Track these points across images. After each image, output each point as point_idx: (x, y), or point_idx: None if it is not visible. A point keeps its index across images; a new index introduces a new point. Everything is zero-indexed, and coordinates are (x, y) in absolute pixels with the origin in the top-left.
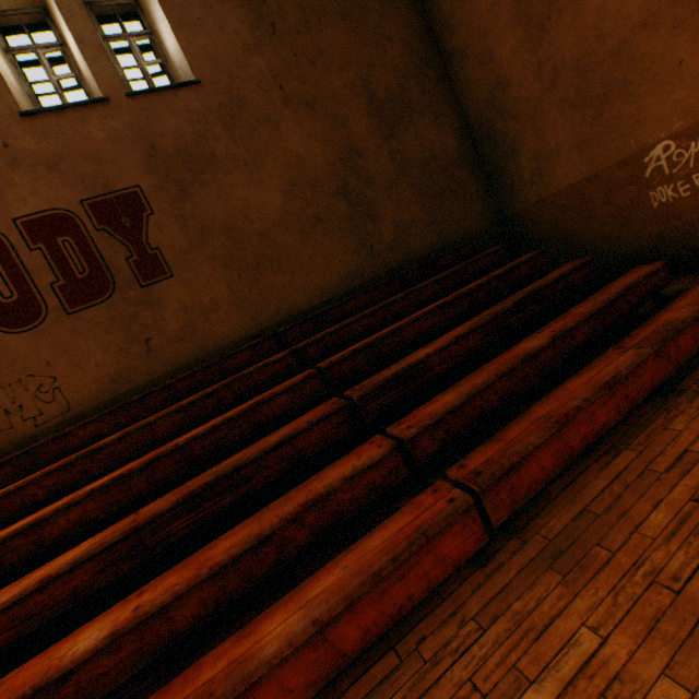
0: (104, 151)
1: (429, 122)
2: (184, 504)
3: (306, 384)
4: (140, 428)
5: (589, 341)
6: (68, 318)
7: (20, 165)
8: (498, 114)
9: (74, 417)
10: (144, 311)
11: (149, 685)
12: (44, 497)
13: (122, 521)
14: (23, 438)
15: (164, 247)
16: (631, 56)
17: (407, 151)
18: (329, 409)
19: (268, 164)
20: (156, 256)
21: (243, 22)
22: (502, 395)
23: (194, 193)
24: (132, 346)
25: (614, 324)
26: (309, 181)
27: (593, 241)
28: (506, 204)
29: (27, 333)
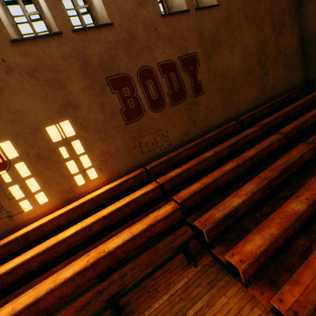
0: (186, 35)
1: (289, 32)
2: (279, 174)
3: (282, 139)
4: (218, 152)
5: None
6: (171, 108)
7: (159, 39)
8: None
9: (171, 148)
10: (194, 107)
11: (313, 221)
12: (192, 174)
13: (255, 179)
14: (156, 154)
15: (202, 80)
16: None
17: (281, 45)
18: (310, 146)
19: (236, 46)
20: (199, 84)
21: None
22: None
23: (213, 58)
24: (189, 121)
25: None
26: (248, 56)
27: None
28: (310, 73)
29: (159, 113)
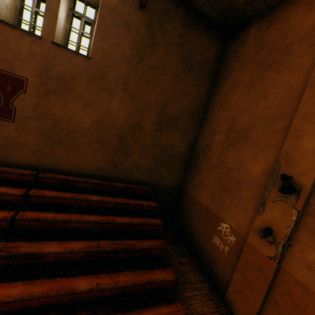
0: (22, 55)
1: (180, 135)
2: None
3: None
4: None
5: (111, 295)
6: None
7: None
8: (203, 154)
9: None
10: None
11: None
12: None
13: None
14: None
15: (19, 108)
16: (240, 187)
17: (162, 139)
18: None
19: (96, 107)
20: (12, 110)
21: (130, 49)
22: (43, 303)
23: (52, 97)
24: None
25: (131, 293)
26: (109, 124)
27: (194, 228)
28: (185, 184)
29: None
